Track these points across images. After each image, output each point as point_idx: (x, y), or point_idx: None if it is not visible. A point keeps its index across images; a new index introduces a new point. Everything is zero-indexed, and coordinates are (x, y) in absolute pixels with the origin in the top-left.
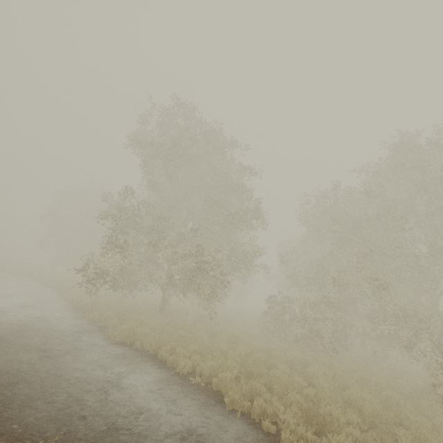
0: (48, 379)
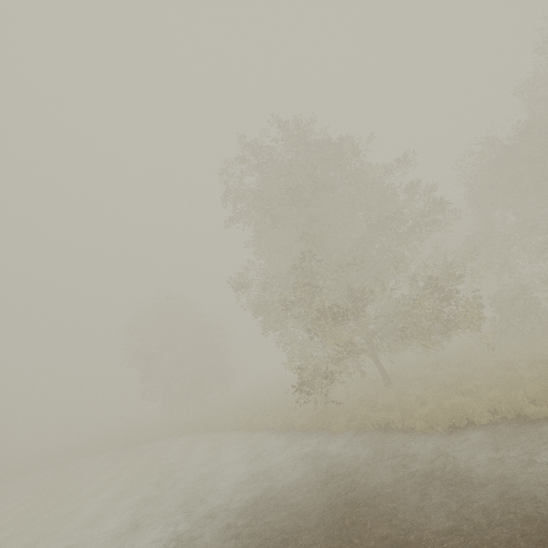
0: (547, 504)
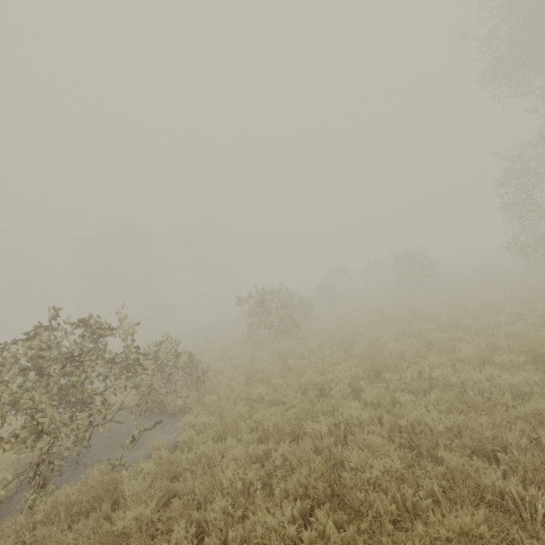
0: None
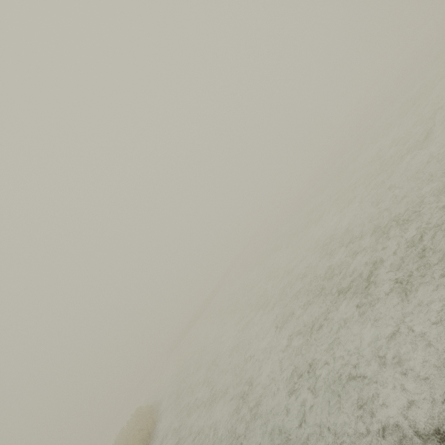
0: None
